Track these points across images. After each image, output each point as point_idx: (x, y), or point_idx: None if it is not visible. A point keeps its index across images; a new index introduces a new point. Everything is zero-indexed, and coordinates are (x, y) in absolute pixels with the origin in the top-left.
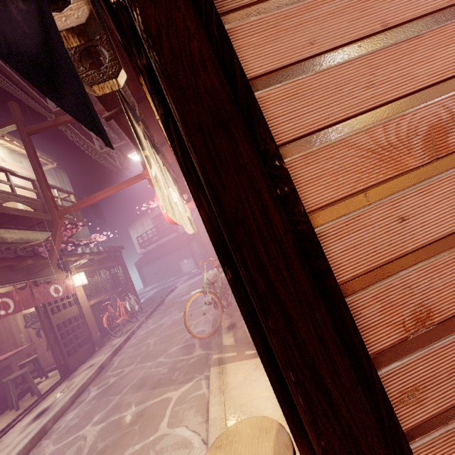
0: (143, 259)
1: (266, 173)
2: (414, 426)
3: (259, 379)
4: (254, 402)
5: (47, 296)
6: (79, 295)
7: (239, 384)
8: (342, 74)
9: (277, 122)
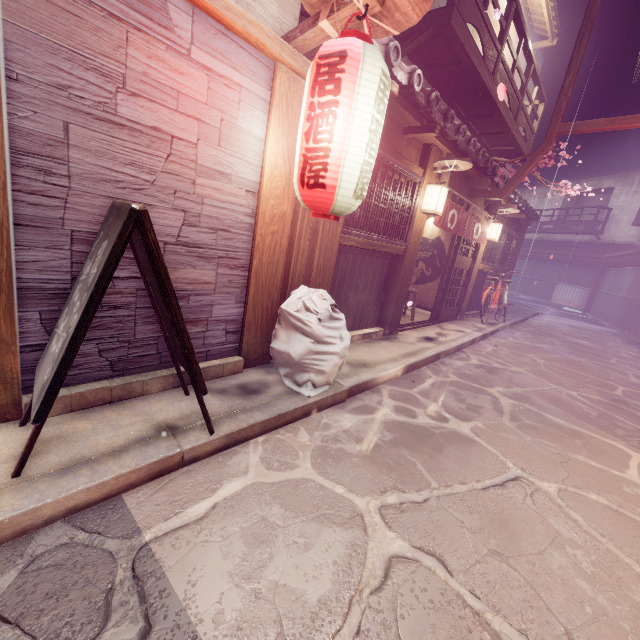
0: None
1: None
2: None
3: None
4: None
5: (470, 232)
6: (480, 250)
7: None
8: None
9: None
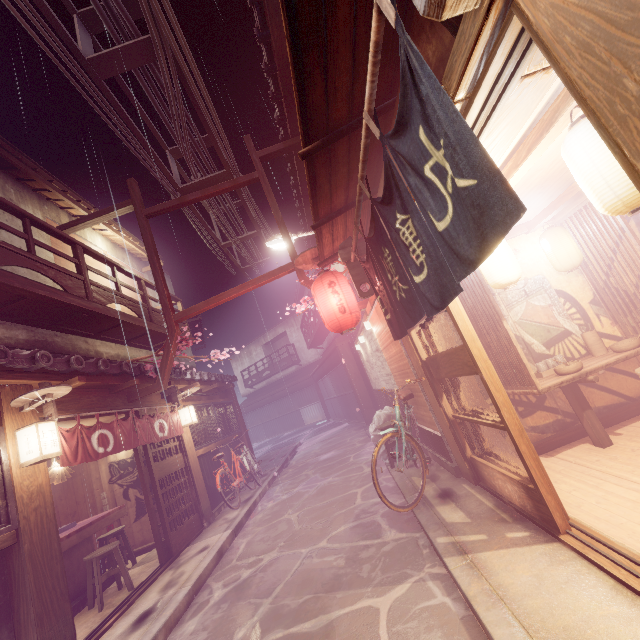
0: (249, 403)
1: None
2: None
3: (574, 581)
4: (597, 625)
5: (151, 435)
6: (186, 439)
7: (533, 589)
8: None
9: None
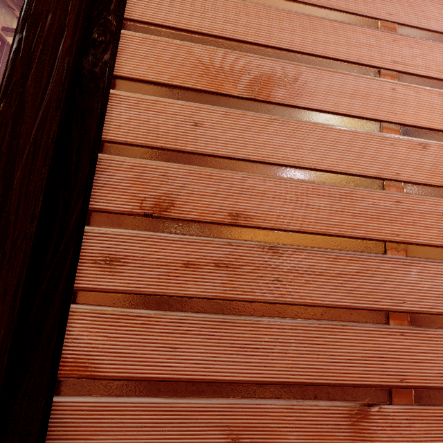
0: None
1: (84, 5)
2: (93, 289)
3: None
4: None
5: None
6: None
7: None
8: (215, 3)
9: (141, 4)
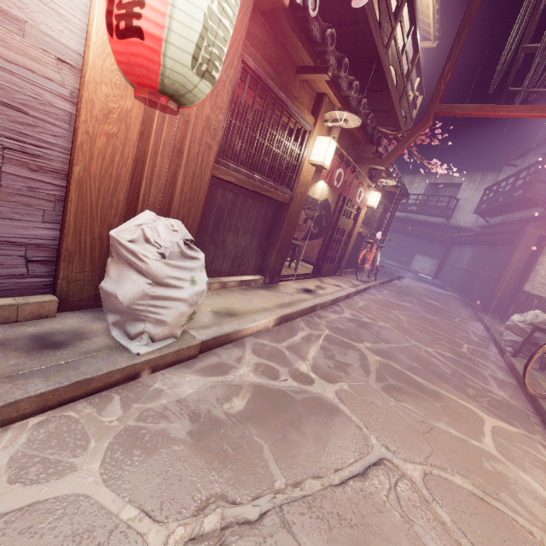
0: None
1: None
2: None
3: None
4: None
5: (354, 195)
6: (361, 214)
7: None
8: None
9: None
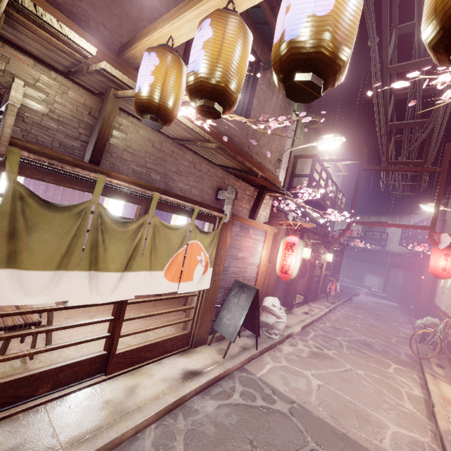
0: None
1: None
2: None
3: None
4: None
5: (319, 260)
6: (324, 265)
7: (450, 393)
8: None
9: None
